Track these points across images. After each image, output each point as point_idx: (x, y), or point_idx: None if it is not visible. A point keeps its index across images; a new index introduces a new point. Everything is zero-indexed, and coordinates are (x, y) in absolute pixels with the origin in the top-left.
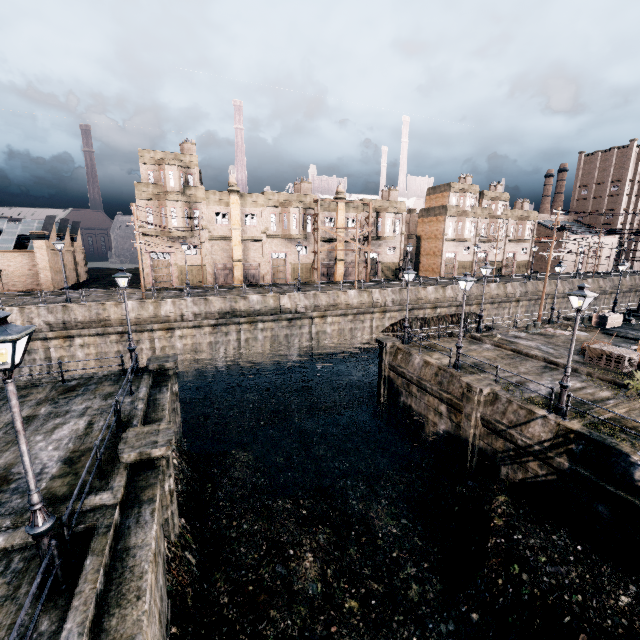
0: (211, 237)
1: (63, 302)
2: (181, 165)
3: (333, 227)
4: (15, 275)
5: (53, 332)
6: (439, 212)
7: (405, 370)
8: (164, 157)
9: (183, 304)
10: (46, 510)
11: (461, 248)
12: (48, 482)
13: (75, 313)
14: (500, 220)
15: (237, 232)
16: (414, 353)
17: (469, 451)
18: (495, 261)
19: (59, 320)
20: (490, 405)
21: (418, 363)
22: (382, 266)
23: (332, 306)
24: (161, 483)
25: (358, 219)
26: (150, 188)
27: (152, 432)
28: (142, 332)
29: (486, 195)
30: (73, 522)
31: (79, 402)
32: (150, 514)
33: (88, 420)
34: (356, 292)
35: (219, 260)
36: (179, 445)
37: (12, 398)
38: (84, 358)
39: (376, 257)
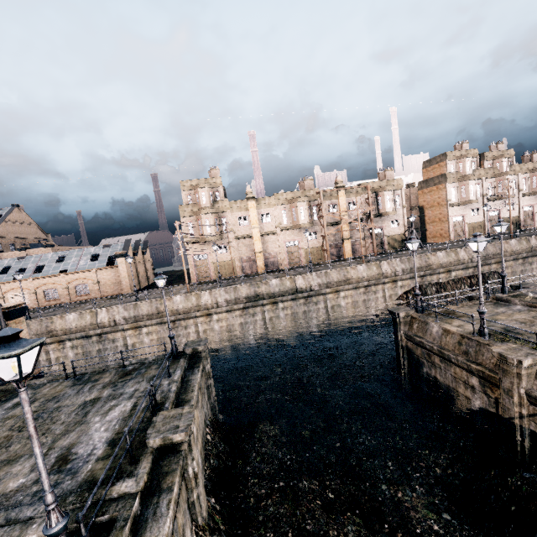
0: (236, 237)
1: (134, 301)
2: (210, 186)
3: (336, 212)
4: (107, 284)
5: (128, 324)
6: (438, 181)
7: (423, 340)
8: (197, 183)
9: (217, 293)
10: (60, 509)
11: (468, 210)
12: (93, 464)
13: (142, 309)
14: (508, 176)
15: (256, 230)
16: (430, 321)
17: (517, 433)
18: (510, 217)
19: (131, 315)
20: (535, 378)
21: (436, 332)
22: (388, 239)
23: (343, 281)
24: (185, 466)
25: (357, 201)
26: (189, 208)
27: (176, 416)
28: (188, 319)
29: (487, 156)
30: (93, 515)
31: (131, 385)
32: (166, 505)
33: (134, 402)
34: (364, 266)
35: (244, 254)
36: (213, 420)
37: (25, 405)
38: (149, 343)
39: (381, 232)
